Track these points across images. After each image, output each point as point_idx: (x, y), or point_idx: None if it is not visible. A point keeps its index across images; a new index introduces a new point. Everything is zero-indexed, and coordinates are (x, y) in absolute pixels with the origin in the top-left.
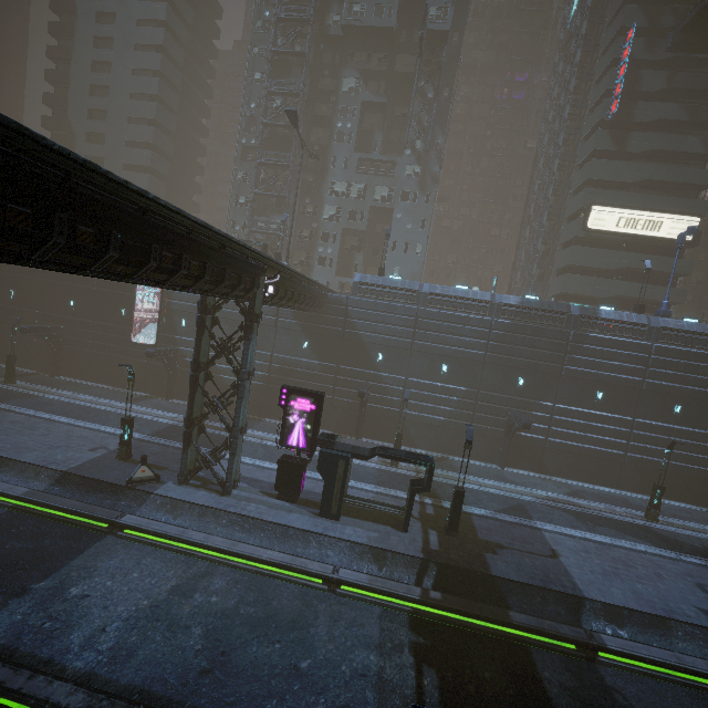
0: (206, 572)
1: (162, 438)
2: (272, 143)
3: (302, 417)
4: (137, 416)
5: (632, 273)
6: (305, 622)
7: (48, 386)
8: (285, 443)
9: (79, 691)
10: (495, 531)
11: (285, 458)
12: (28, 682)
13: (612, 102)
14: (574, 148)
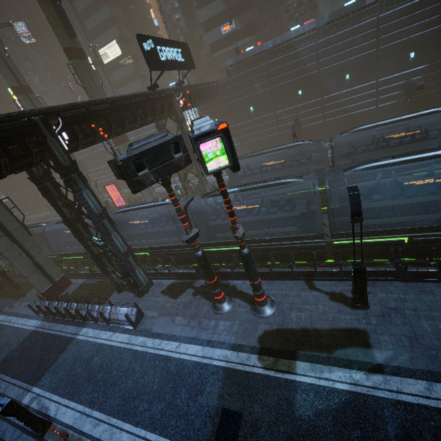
0: None
1: None
2: None
3: None
4: None
5: (123, 81)
6: None
7: None
8: None
9: None
10: None
11: None
12: None
13: None
14: None
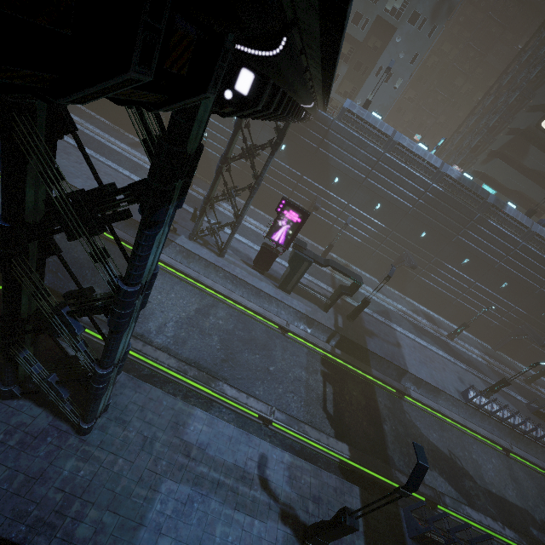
0: (213, 304)
1: None
2: None
3: (288, 224)
4: (141, 164)
5: (541, 177)
6: (270, 347)
7: None
8: (270, 236)
9: (171, 358)
10: (371, 324)
11: (266, 246)
12: (143, 347)
13: None
14: None
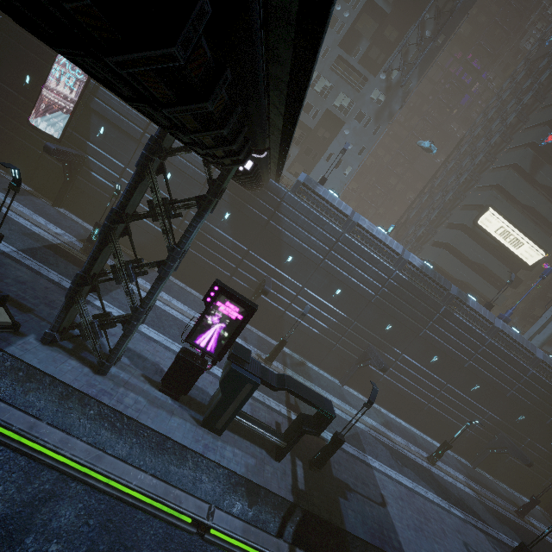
0: (51, 492)
1: (35, 260)
2: None
3: (223, 322)
4: (10, 216)
5: (481, 269)
6: None
7: None
8: (193, 340)
9: None
10: (343, 466)
11: (186, 355)
12: None
13: (551, 132)
14: (497, 152)
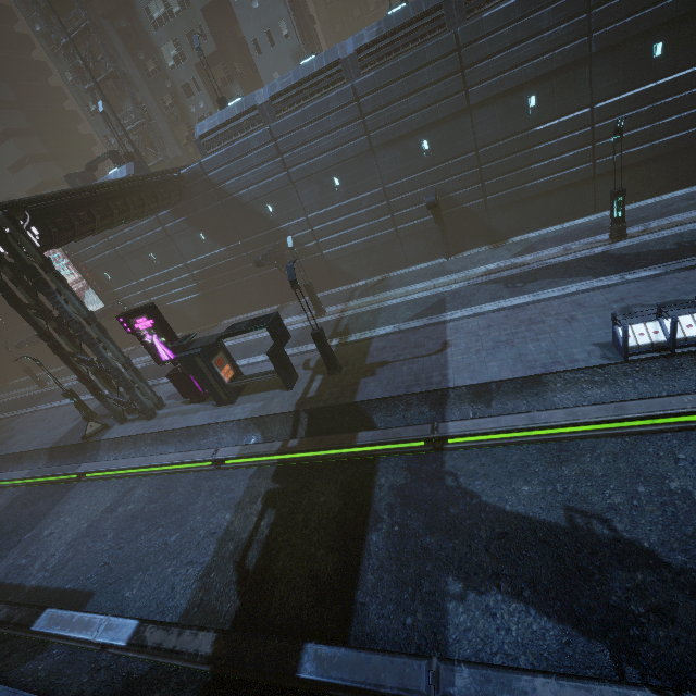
0: (133, 487)
1: None
2: (60, 6)
3: (153, 334)
4: None
5: None
6: (189, 502)
7: (68, 376)
8: (161, 360)
9: (6, 608)
10: (388, 348)
11: (171, 372)
12: None
13: None
14: None
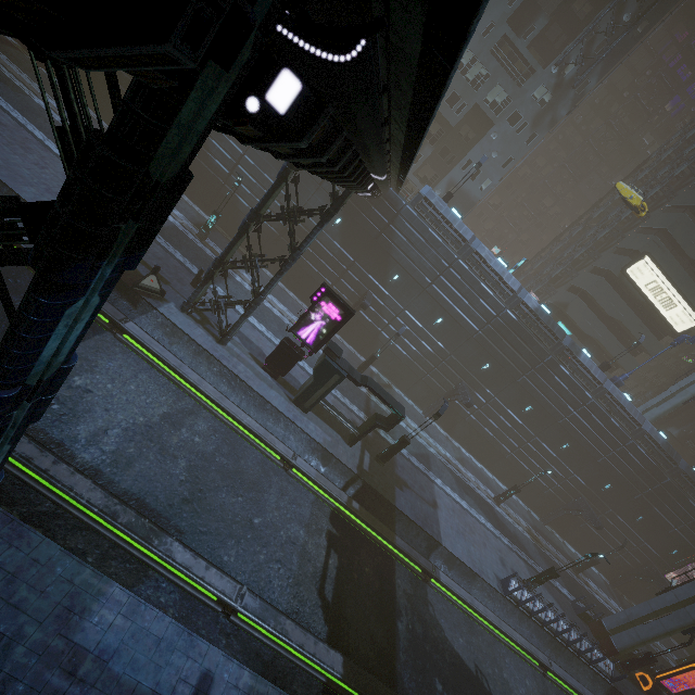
0: (192, 410)
1: (165, 239)
2: None
3: (324, 320)
4: None
5: (619, 328)
6: (262, 487)
7: (34, 81)
8: (296, 331)
9: (97, 490)
10: (406, 471)
11: (289, 343)
12: (53, 466)
13: None
14: (680, 186)
